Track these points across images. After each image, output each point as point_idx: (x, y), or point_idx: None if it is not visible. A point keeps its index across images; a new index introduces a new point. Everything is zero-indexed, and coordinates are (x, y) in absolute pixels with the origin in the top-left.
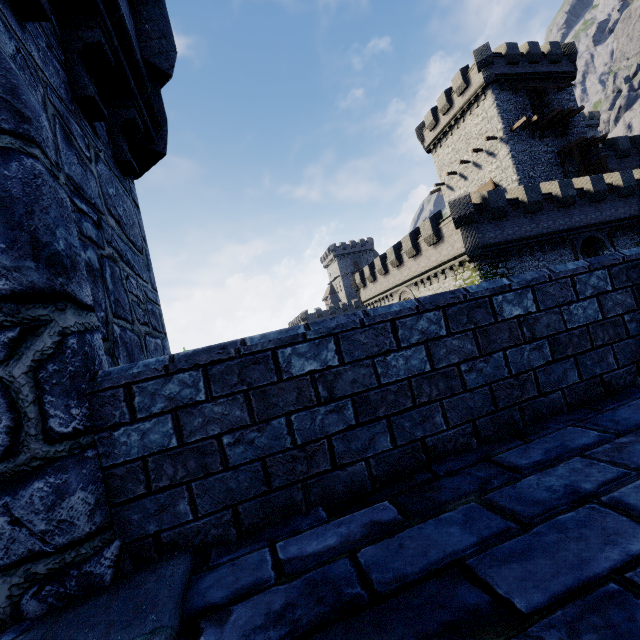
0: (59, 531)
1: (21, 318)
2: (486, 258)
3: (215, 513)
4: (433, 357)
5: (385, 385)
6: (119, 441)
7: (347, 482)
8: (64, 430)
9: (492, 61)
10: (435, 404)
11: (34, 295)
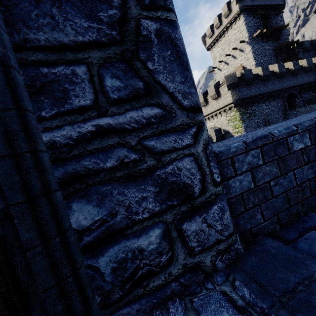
0: (225, 229)
1: (195, 121)
2: (242, 105)
3: (270, 218)
4: None
5: None
6: (231, 186)
7: None
8: (219, 180)
9: None
10: None
11: (198, 108)
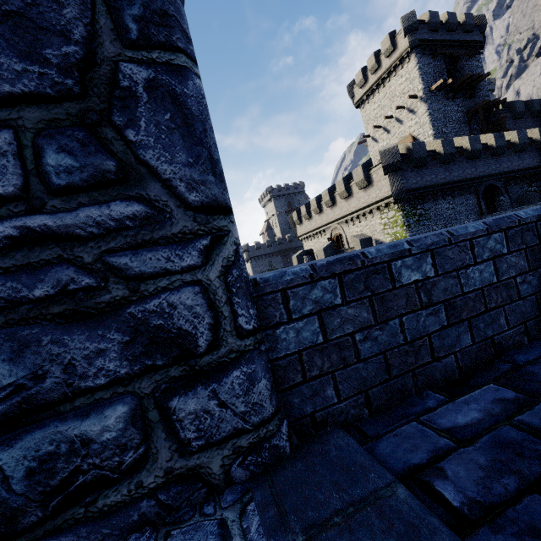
0: (253, 412)
1: (210, 228)
2: (408, 200)
3: (352, 397)
4: (498, 271)
5: (466, 293)
6: (280, 338)
7: (442, 371)
8: (249, 327)
9: (417, 27)
10: (500, 309)
11: (217, 207)
